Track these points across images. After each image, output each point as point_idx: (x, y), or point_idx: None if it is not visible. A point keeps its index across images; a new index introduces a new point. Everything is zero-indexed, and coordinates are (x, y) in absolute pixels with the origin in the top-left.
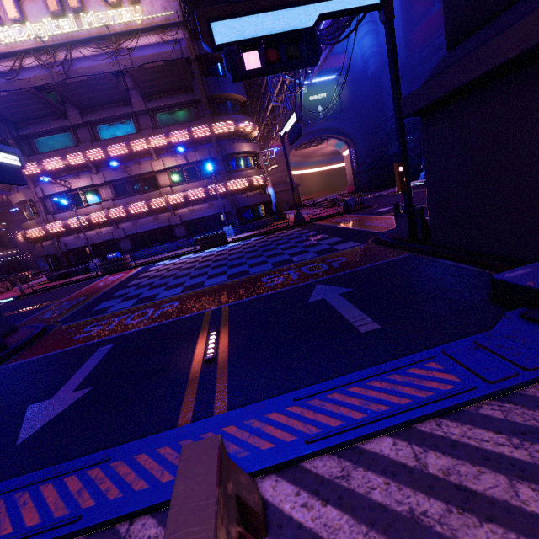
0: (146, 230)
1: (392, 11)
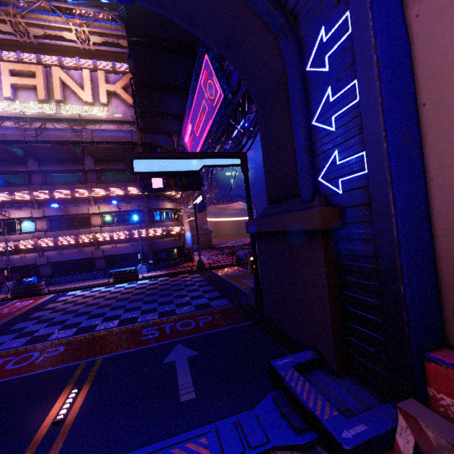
0: (69, 259)
1: (247, 169)
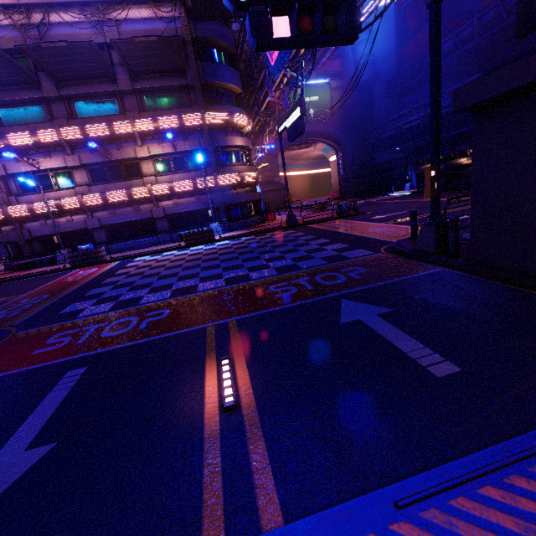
0: (124, 221)
1: None
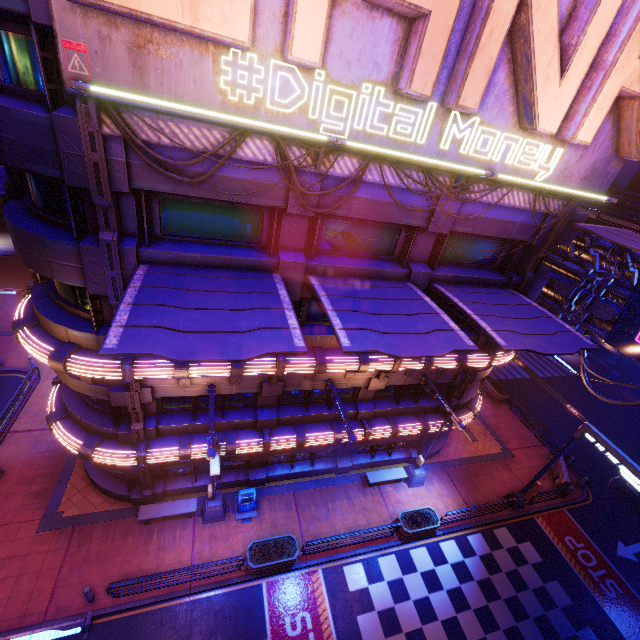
0: (303, 452)
1: None
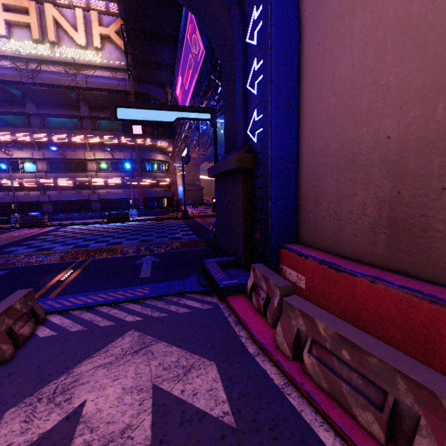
0: (68, 199)
1: (216, 124)
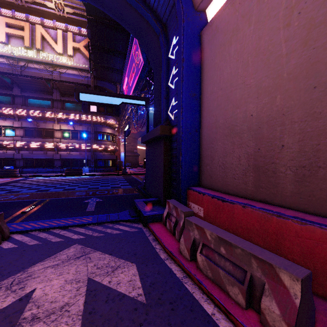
0: (36, 158)
1: (149, 108)
